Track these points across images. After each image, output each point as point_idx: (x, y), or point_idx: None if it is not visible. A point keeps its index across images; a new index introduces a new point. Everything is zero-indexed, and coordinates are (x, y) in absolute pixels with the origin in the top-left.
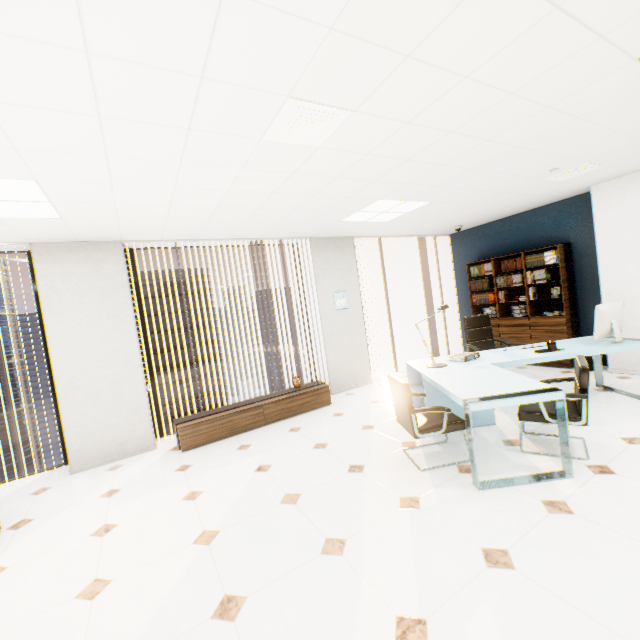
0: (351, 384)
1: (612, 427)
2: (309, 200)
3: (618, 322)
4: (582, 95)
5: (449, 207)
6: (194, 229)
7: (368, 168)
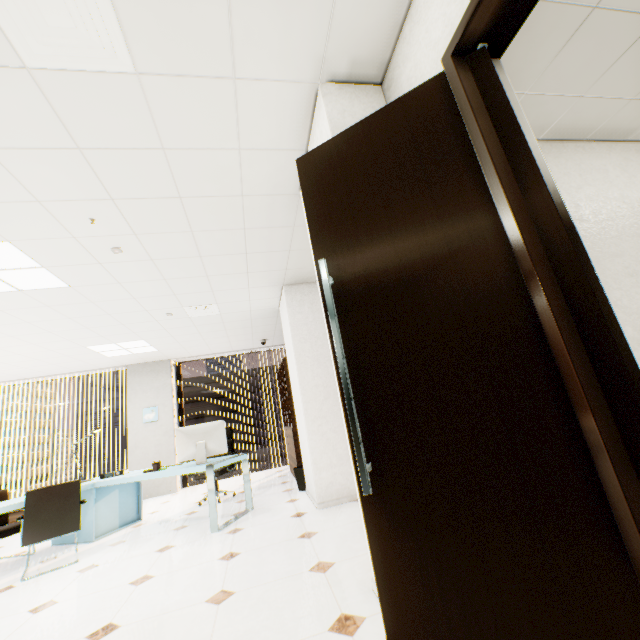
0: (152, 492)
1: (121, 553)
2: (28, 355)
3: (212, 442)
4: (2, 304)
5: (181, 337)
6: (4, 375)
7: (1, 342)
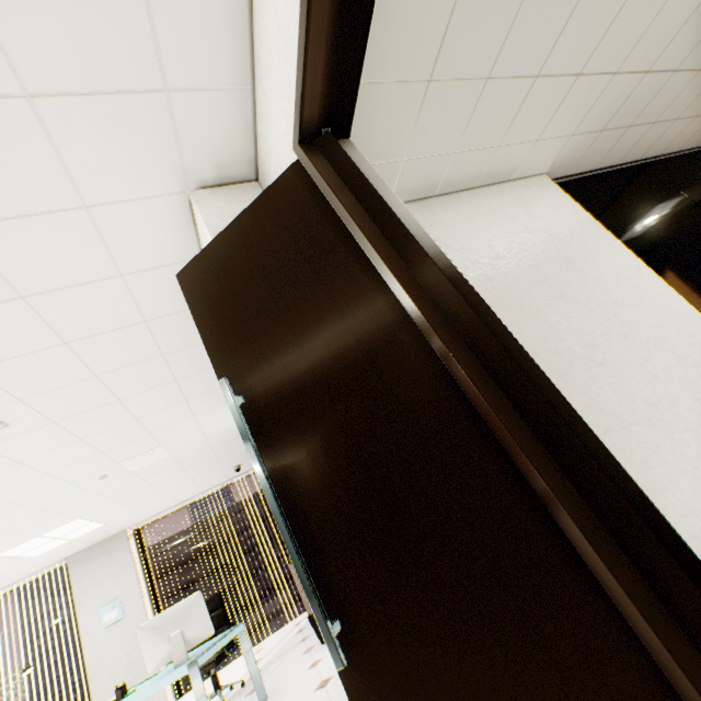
0: None
1: None
2: None
3: (191, 627)
4: None
5: (130, 498)
6: None
7: None
